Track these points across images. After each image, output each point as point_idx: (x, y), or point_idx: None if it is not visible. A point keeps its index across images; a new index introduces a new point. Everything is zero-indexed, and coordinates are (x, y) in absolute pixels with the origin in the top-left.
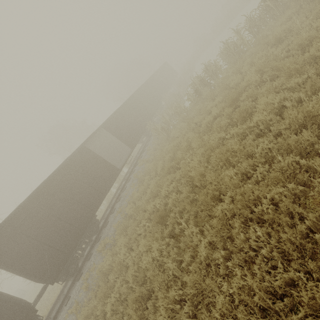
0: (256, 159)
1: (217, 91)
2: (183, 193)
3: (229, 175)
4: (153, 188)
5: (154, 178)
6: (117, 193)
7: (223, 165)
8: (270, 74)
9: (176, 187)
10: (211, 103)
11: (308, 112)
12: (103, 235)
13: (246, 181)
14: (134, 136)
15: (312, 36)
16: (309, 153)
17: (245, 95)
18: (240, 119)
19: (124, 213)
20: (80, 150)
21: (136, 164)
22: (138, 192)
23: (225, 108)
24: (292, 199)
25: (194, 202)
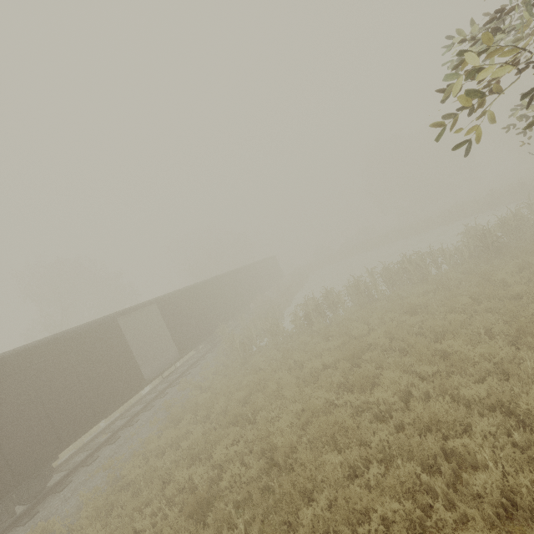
0: (371, 451)
1: (334, 331)
2: (250, 469)
3: (331, 462)
4: (199, 441)
5: (200, 422)
6: (111, 426)
7: (326, 443)
8: (400, 344)
9: (240, 454)
10: (323, 342)
11: (434, 413)
12: (45, 511)
13: (352, 481)
14: (193, 336)
15: (445, 326)
16: (432, 468)
17: (369, 355)
18: (359, 385)
19: (116, 474)
20: (107, 323)
21: (174, 384)
22: (162, 438)
23: (340, 359)
24: (407, 523)
25: (264, 492)
